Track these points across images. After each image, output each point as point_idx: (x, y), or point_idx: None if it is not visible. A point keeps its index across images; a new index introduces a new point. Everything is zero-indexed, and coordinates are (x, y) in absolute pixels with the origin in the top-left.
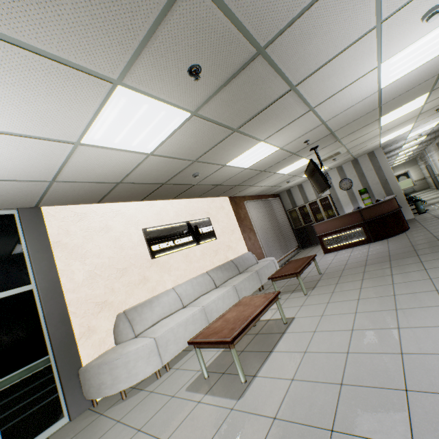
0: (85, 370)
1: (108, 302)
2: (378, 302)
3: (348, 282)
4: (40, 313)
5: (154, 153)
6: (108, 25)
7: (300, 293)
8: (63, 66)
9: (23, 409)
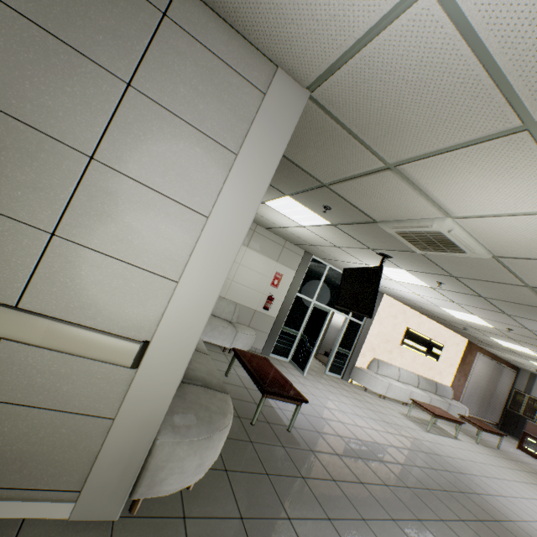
0: (358, 368)
1: (374, 349)
2: (519, 476)
3: (513, 463)
4: (358, 335)
5: (459, 318)
6: (490, 317)
7: (473, 440)
8: (466, 310)
9: (336, 362)
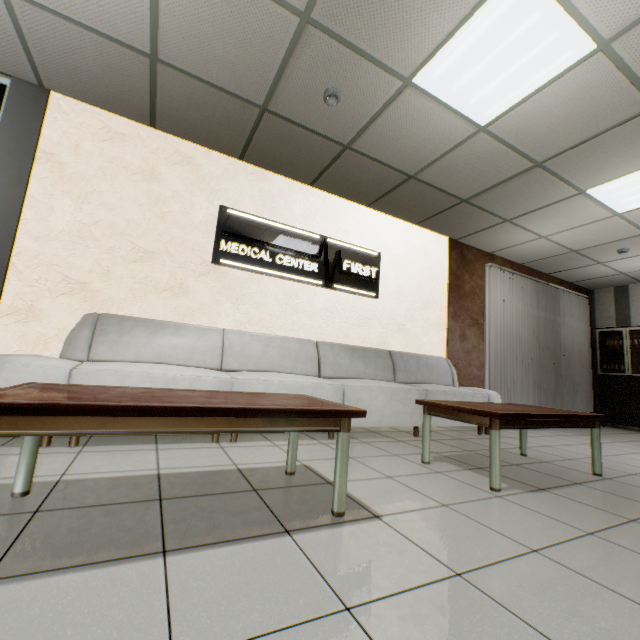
0: None
1: (88, 286)
2: None
3: None
4: None
5: None
6: None
7: (484, 481)
8: None
9: None
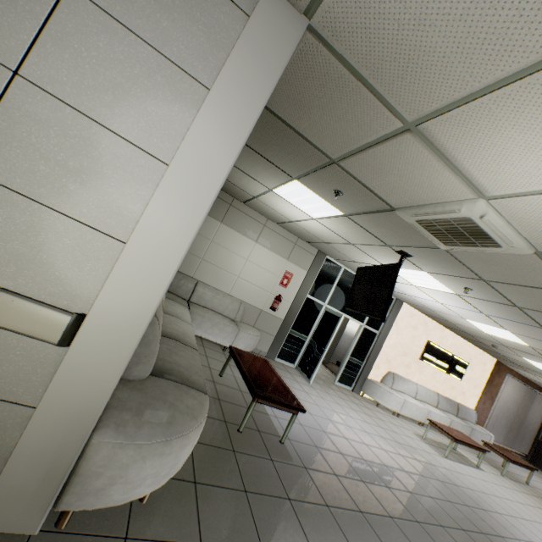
0: (371, 381)
1: (390, 361)
2: None
3: None
4: (372, 344)
5: (487, 333)
6: (525, 333)
7: (497, 471)
8: (497, 324)
9: (347, 372)
